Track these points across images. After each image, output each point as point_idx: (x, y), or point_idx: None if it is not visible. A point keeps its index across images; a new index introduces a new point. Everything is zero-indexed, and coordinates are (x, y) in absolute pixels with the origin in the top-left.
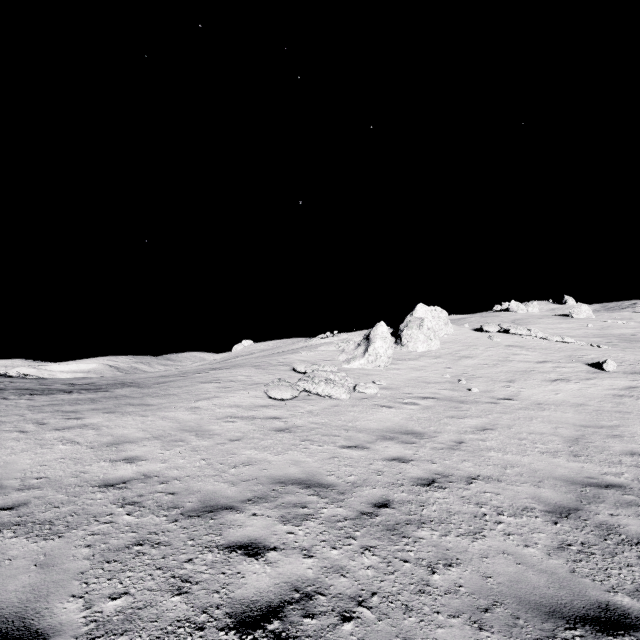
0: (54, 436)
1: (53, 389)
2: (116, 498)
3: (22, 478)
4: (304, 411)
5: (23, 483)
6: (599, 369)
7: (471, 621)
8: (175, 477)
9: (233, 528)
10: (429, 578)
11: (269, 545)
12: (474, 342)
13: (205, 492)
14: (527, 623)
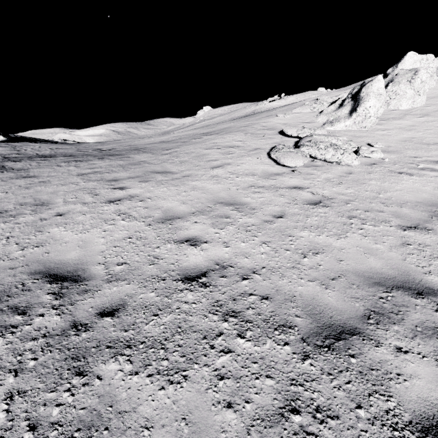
0: (111, 209)
1: (89, 155)
2: (210, 302)
3: (104, 263)
4: (321, 180)
5: (108, 271)
6: None
7: None
8: (251, 269)
9: (395, 381)
10: None
11: None
12: None
13: (302, 298)
14: None
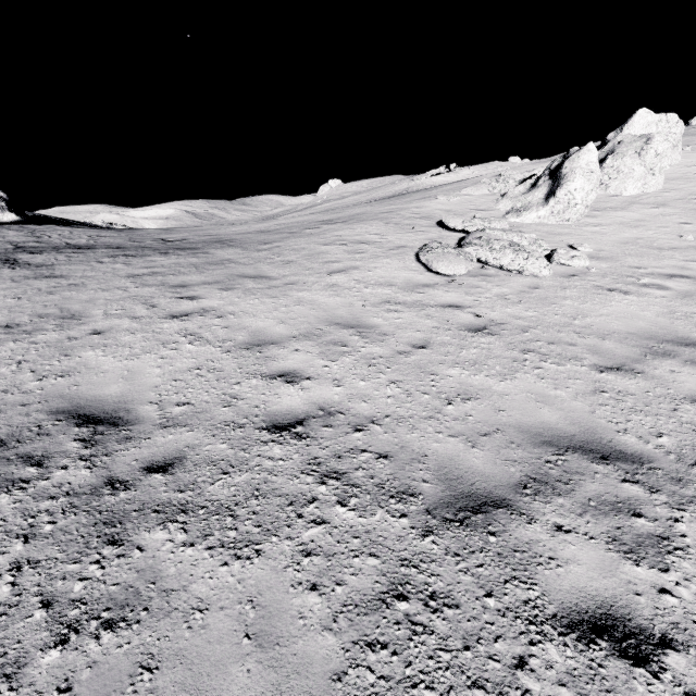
0: (174, 328)
1: (146, 248)
2: (304, 459)
3: (158, 402)
4: (492, 296)
5: (163, 413)
6: None
7: None
8: (369, 417)
9: (545, 566)
10: None
11: (649, 628)
12: None
13: (436, 458)
14: None
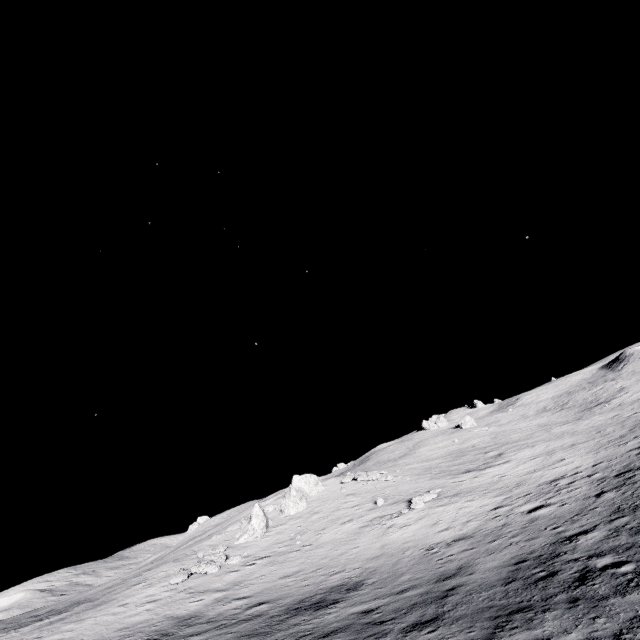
0: (50, 639)
1: (26, 622)
2: None
3: None
4: (187, 587)
5: None
6: (377, 505)
7: (182, 637)
8: (110, 636)
9: None
10: (181, 633)
11: None
12: (330, 496)
13: (121, 636)
14: (196, 633)
